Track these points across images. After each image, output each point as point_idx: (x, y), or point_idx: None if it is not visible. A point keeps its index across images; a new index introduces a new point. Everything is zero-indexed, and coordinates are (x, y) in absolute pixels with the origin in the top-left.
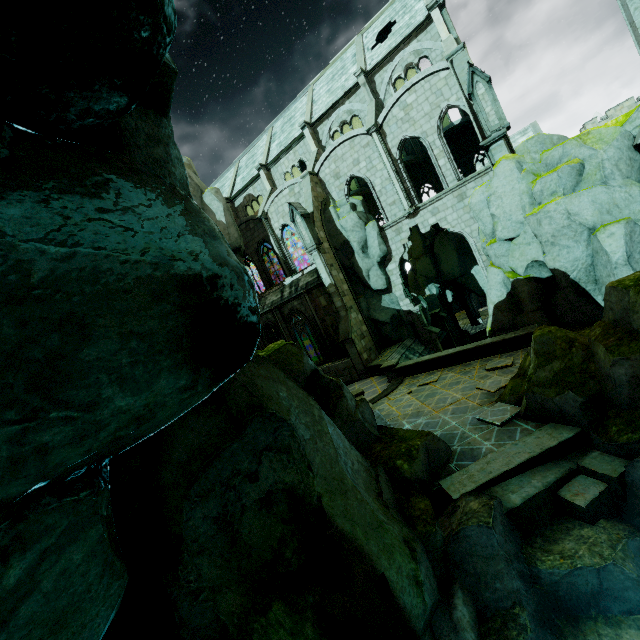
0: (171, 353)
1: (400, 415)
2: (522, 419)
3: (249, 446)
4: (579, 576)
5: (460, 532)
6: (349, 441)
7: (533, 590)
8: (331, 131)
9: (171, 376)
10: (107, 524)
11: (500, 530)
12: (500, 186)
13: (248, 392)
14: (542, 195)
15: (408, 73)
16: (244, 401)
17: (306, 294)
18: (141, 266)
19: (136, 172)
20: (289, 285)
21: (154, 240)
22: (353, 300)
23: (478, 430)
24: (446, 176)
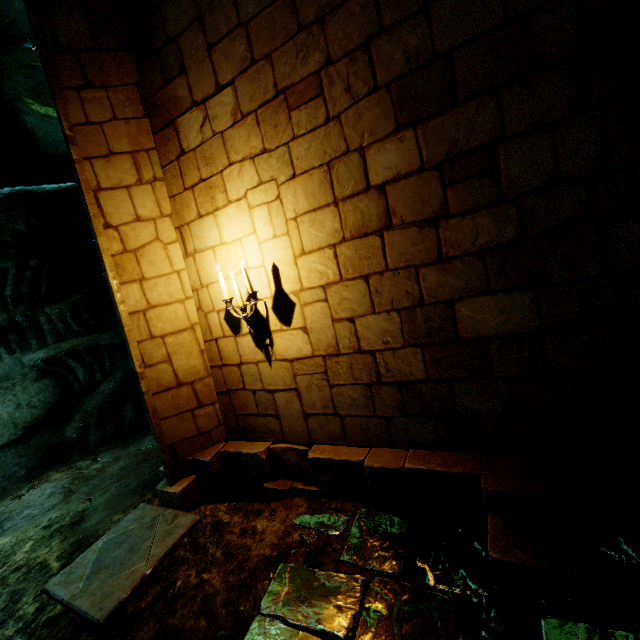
0: None
1: None
2: None
3: None
4: None
5: None
6: None
7: None
8: None
9: None
10: None
11: None
12: None
13: None
14: None
15: None
16: None
17: None
18: None
19: None
20: None
21: None
22: None
23: None
24: None
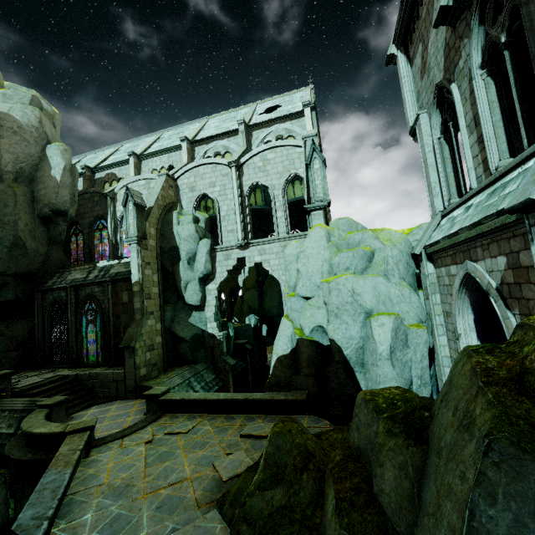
0: None
1: (103, 484)
2: None
3: None
4: None
5: None
6: None
7: None
8: (206, 155)
9: None
10: None
11: None
12: (310, 247)
13: None
14: (338, 267)
15: None
16: None
17: (110, 283)
18: None
19: None
20: (100, 268)
21: None
22: (159, 306)
23: None
24: (279, 226)
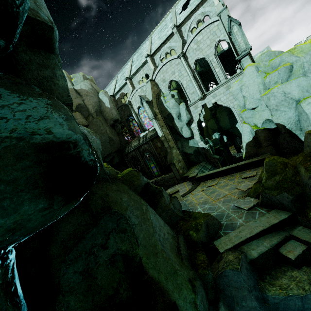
0: (30, 190)
1: (196, 203)
2: (259, 206)
3: (102, 230)
4: (290, 300)
5: (222, 273)
6: (164, 221)
7: (264, 307)
8: (161, 58)
9: (32, 203)
10: (3, 287)
11: (245, 272)
12: (247, 80)
13: (103, 200)
14: (270, 84)
15: (199, 25)
16: (100, 205)
17: (150, 141)
18: (9, 140)
19: (15, 84)
20: (142, 137)
21: (21, 123)
22: (174, 143)
23: (236, 212)
24: (219, 77)
